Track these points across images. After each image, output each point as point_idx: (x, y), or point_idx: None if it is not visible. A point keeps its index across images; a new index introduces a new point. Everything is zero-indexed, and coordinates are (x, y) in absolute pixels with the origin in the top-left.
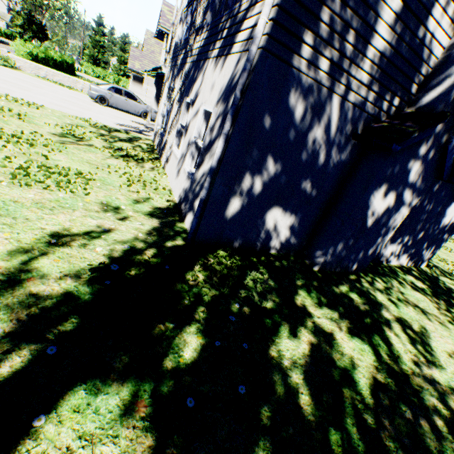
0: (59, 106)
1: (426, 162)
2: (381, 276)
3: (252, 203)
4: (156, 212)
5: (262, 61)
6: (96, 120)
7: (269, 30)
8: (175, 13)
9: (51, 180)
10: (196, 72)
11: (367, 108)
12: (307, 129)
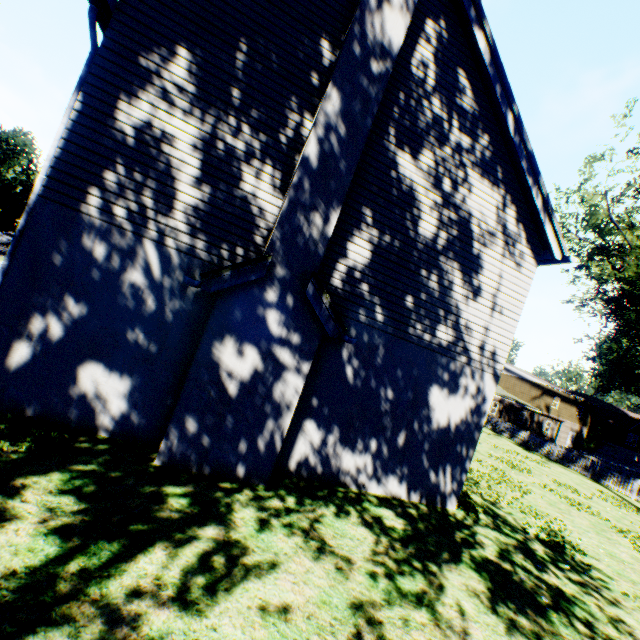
0: None
1: (290, 312)
2: (310, 497)
3: (52, 352)
4: None
5: (41, 205)
6: None
7: (45, 183)
8: None
9: None
10: None
11: (200, 255)
12: (118, 270)
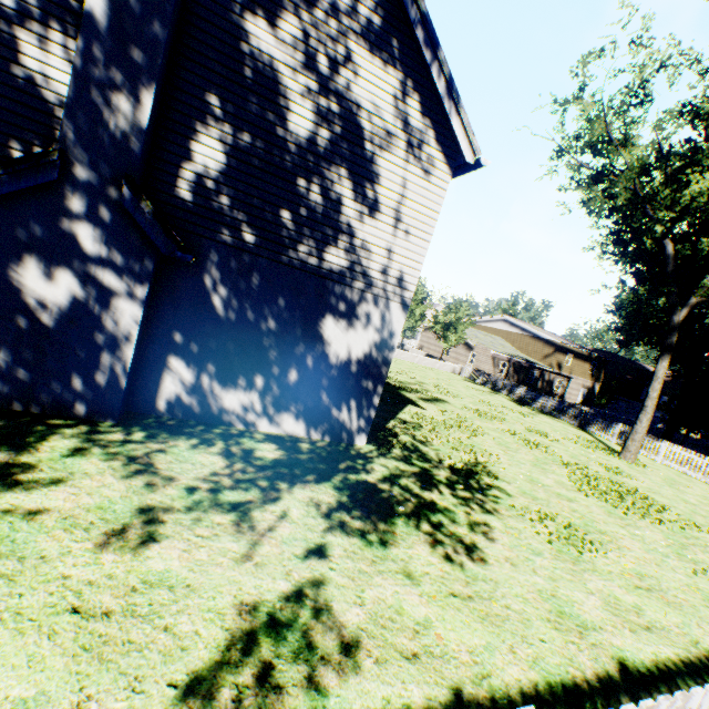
0: None
1: (108, 226)
2: (171, 433)
3: None
4: None
5: None
6: None
7: None
8: None
9: None
10: None
11: None
12: None
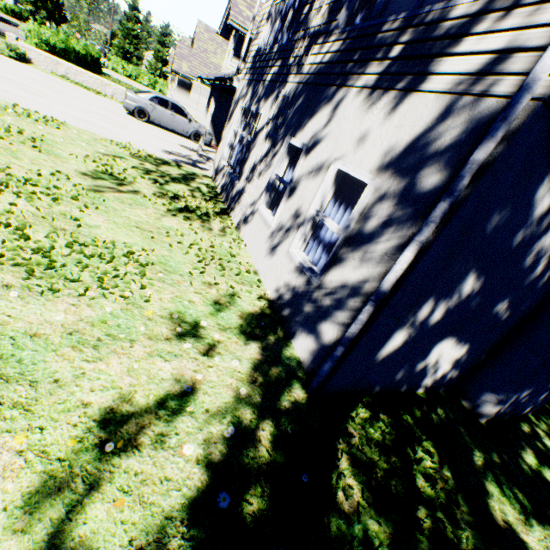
0: (86, 122)
1: None
2: None
3: (420, 336)
4: (249, 325)
5: (530, 123)
6: (136, 145)
7: None
8: (258, 3)
9: (89, 273)
10: (312, 102)
11: None
12: (540, 231)
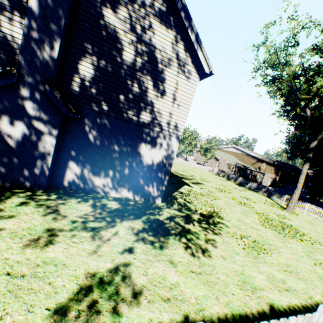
0: None
1: (39, 102)
2: (69, 196)
3: None
4: None
5: None
6: None
7: None
8: None
9: None
10: None
11: None
12: None
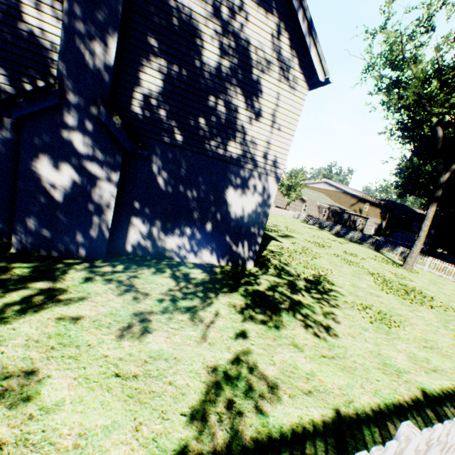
0: None
1: (91, 134)
2: (138, 265)
3: None
4: None
5: None
6: None
7: None
8: None
9: None
10: None
11: (5, 89)
12: None
